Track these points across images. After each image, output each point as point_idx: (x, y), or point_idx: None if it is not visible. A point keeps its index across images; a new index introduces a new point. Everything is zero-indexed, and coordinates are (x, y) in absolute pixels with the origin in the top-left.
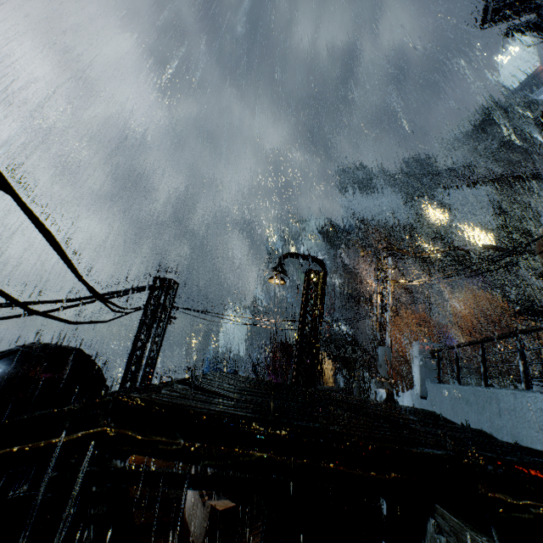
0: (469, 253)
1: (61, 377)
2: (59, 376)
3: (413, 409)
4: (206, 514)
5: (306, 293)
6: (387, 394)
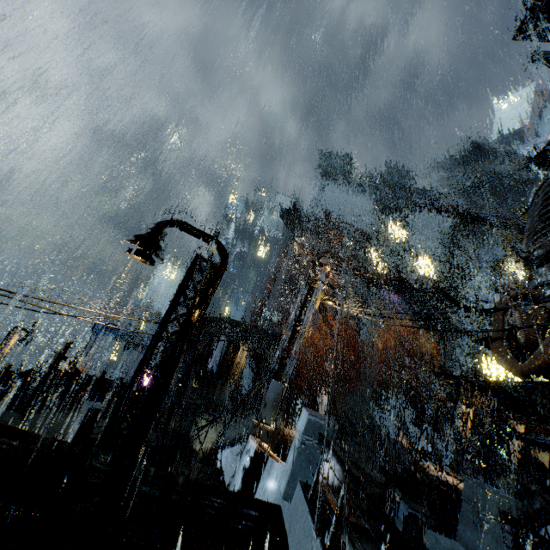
0: (416, 291)
1: None
2: None
3: (253, 544)
4: None
5: (179, 291)
6: (256, 451)
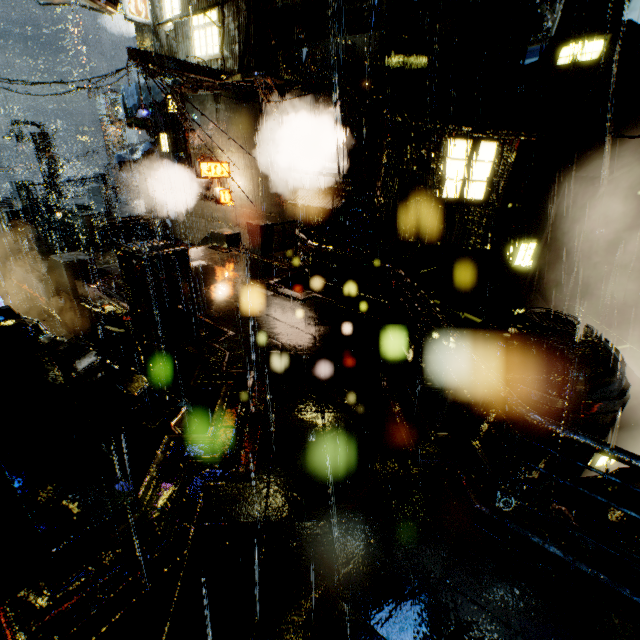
0: None
1: None
2: None
3: None
4: None
5: (35, 149)
6: None
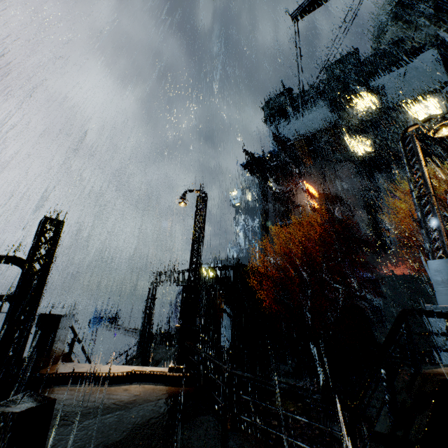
0: None
1: None
2: None
3: None
4: None
5: None
6: None
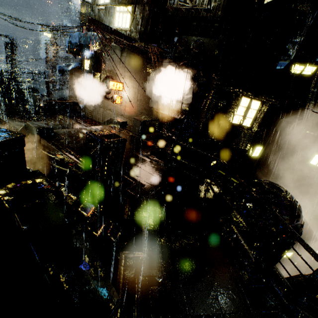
0: None
1: None
2: None
3: None
4: None
5: (5, 51)
6: None
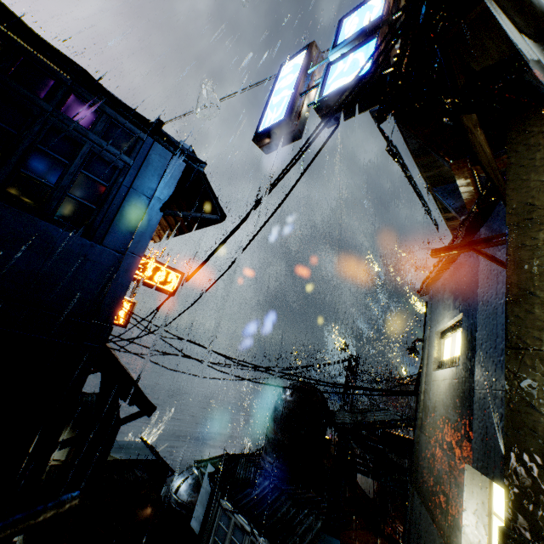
0: None
1: (319, 399)
2: (318, 399)
3: None
4: (374, 482)
5: None
6: None
